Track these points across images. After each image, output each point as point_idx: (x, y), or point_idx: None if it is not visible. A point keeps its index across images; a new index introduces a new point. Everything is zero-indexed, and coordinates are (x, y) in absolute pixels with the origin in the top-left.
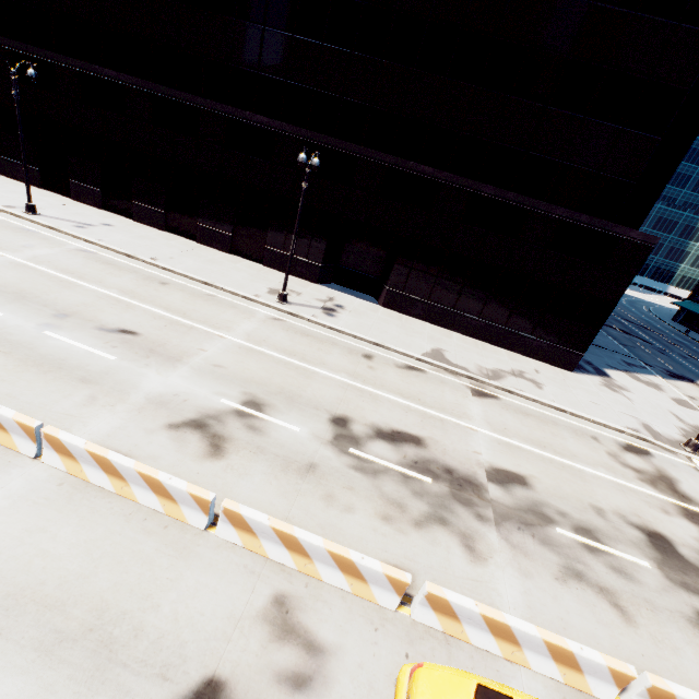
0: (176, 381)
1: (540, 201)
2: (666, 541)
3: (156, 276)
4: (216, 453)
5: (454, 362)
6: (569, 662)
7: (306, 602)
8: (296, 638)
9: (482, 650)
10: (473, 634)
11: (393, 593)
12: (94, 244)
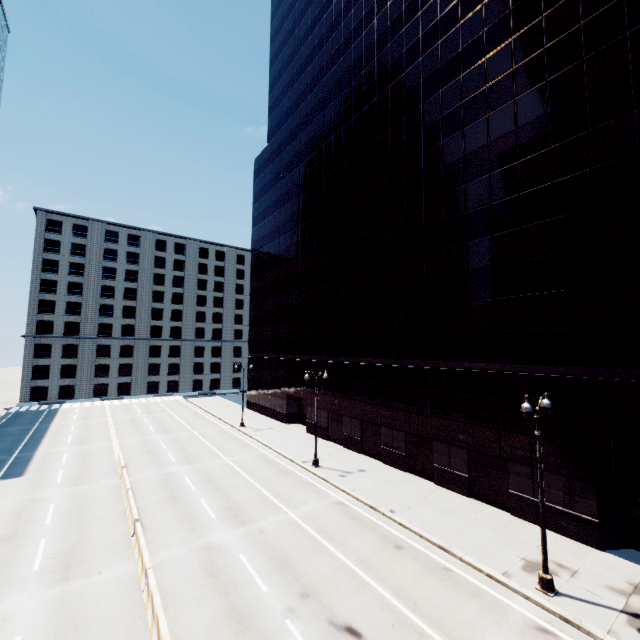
0: None
1: None
2: None
3: (392, 536)
4: None
5: None
6: None
7: None
8: None
9: None
10: None
11: None
12: (348, 494)
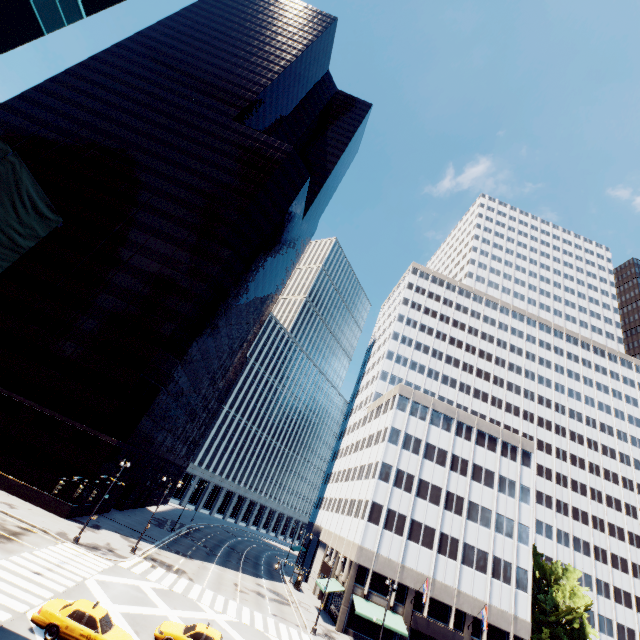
0: None
1: (70, 419)
2: None
3: None
4: None
5: None
6: None
7: None
8: None
9: None
10: None
11: None
12: None
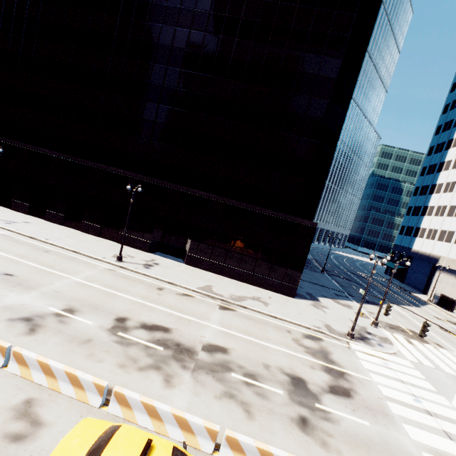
0: (26, 298)
1: (258, 207)
2: (303, 381)
3: (44, 248)
4: (31, 333)
5: (216, 292)
6: (187, 427)
7: (45, 402)
8: (28, 418)
9: (144, 428)
10: (139, 417)
11: (98, 395)
12: (13, 231)
